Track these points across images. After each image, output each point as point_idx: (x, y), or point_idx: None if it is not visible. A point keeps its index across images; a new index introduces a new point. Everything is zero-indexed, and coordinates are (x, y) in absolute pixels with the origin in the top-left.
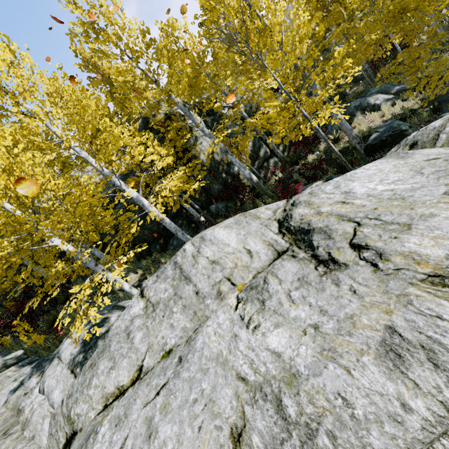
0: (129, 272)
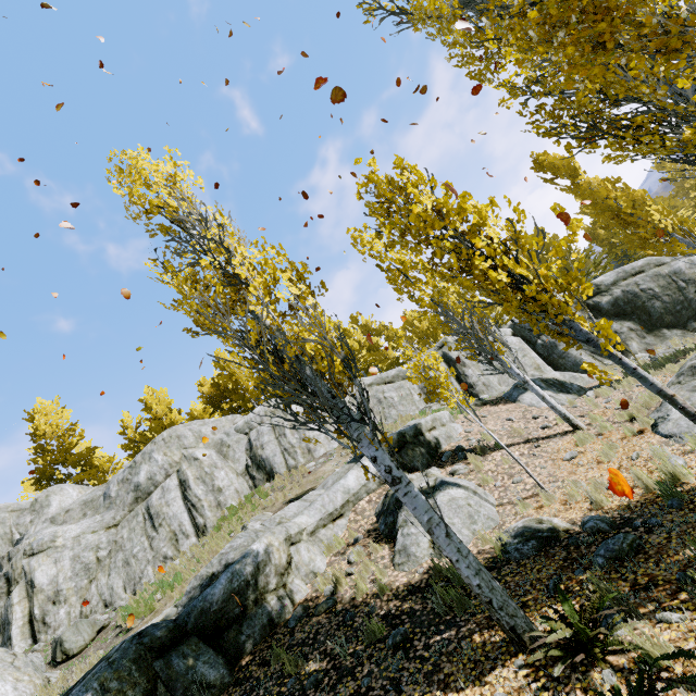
0: None
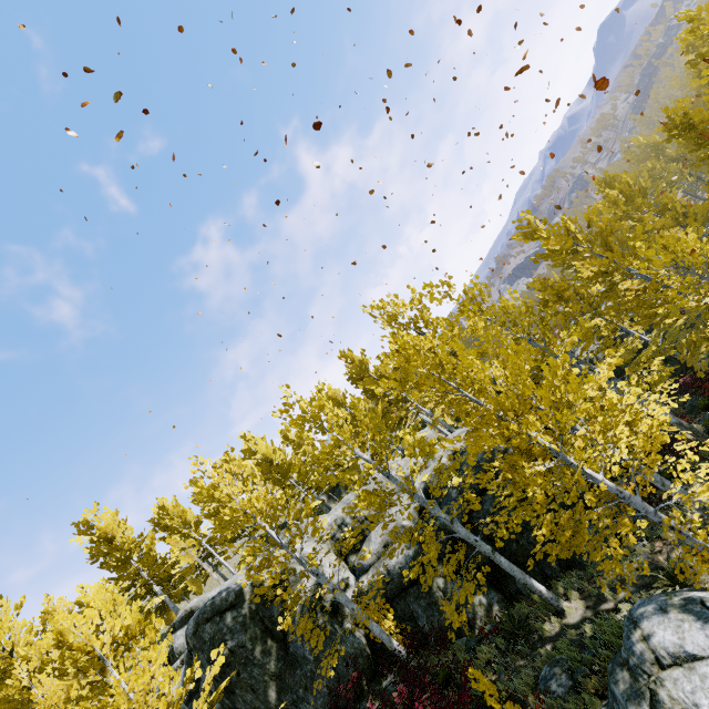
0: (561, 594)
